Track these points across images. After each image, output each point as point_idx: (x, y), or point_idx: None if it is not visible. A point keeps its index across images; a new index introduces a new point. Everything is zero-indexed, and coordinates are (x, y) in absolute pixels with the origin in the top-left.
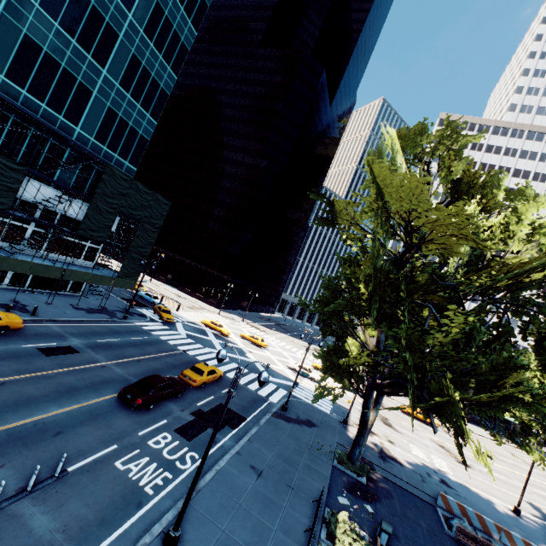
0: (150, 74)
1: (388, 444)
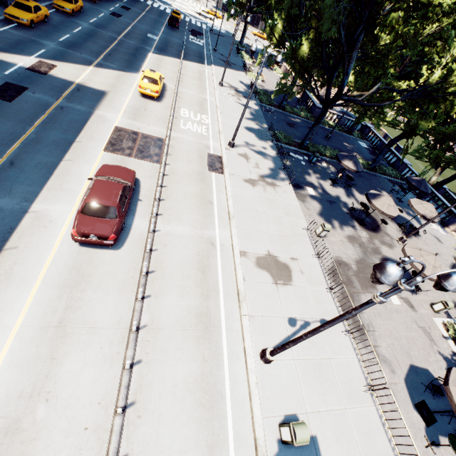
0: None
1: (249, 44)
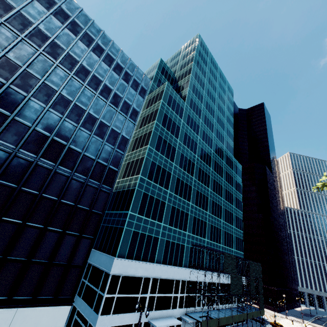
0: (238, 217)
1: None
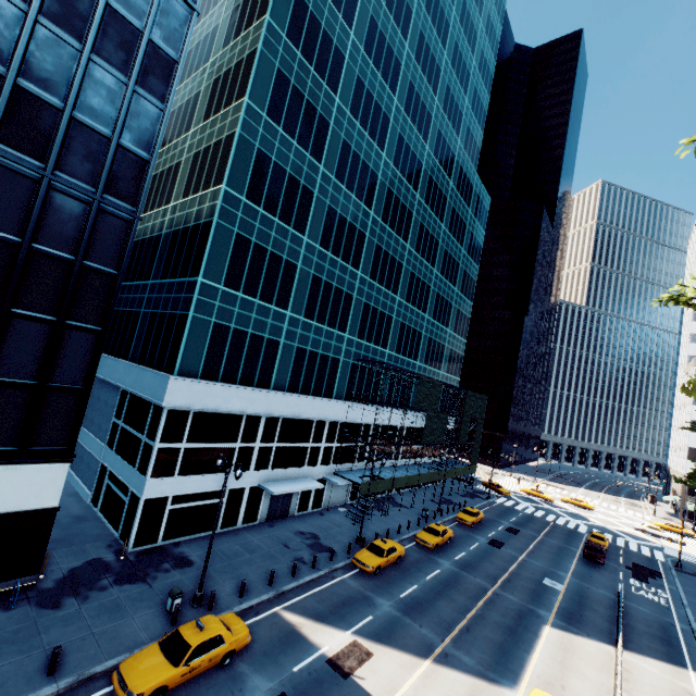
0: (462, 313)
1: None
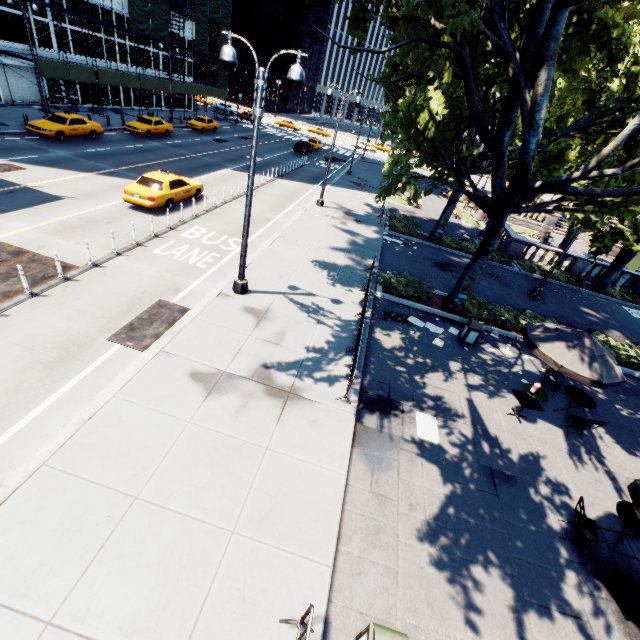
0: None
1: (421, 172)
